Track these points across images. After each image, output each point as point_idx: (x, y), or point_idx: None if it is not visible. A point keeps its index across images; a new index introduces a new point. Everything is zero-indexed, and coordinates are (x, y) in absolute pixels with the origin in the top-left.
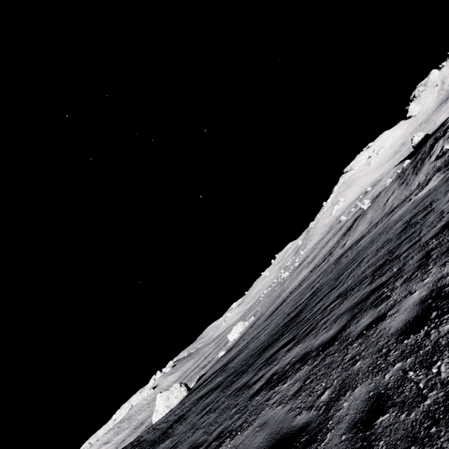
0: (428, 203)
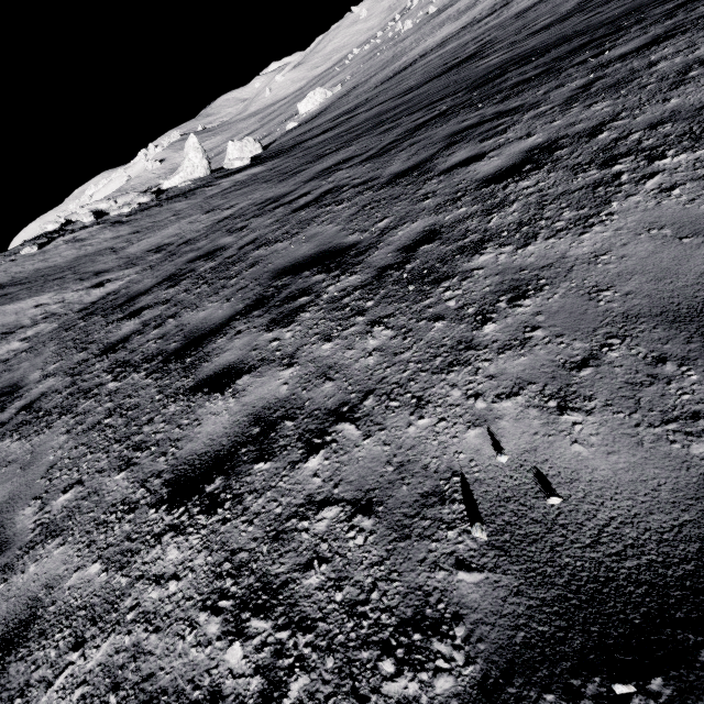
0: None
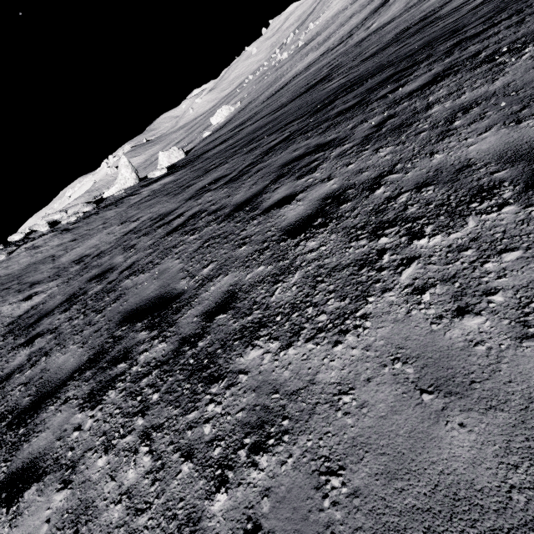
0: (446, 2)
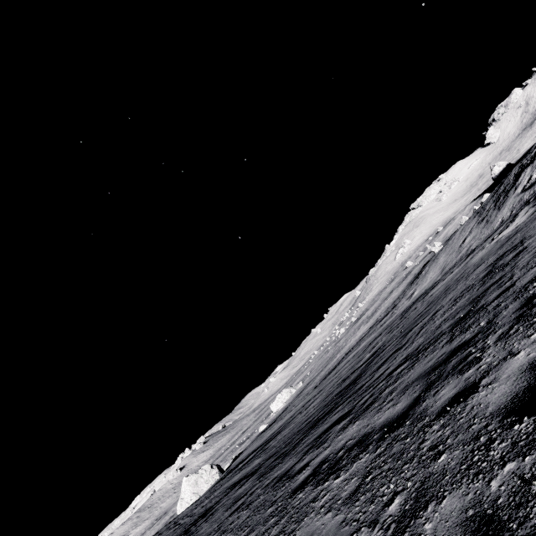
0: (517, 242)
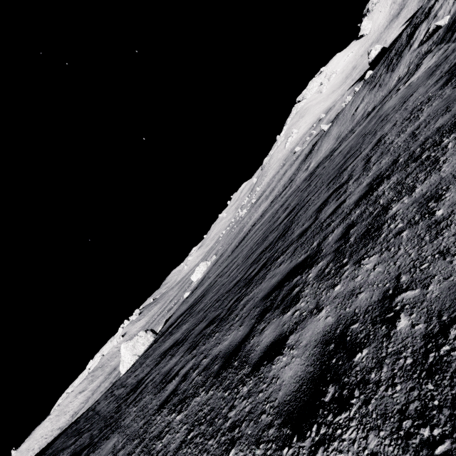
0: None
